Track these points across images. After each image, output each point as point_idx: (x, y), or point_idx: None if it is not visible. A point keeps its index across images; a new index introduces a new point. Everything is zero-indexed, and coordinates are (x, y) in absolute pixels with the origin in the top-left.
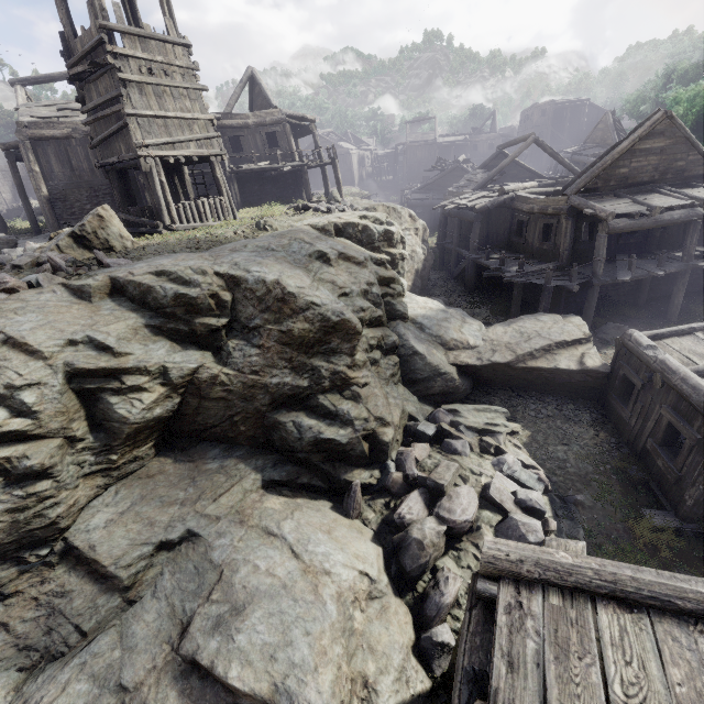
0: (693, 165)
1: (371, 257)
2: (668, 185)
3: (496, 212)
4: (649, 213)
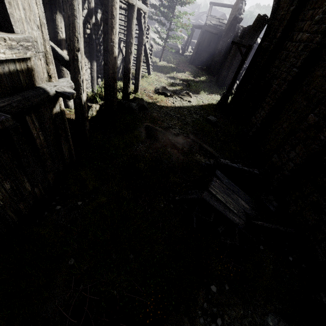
0: None
1: None
2: None
3: None
4: None
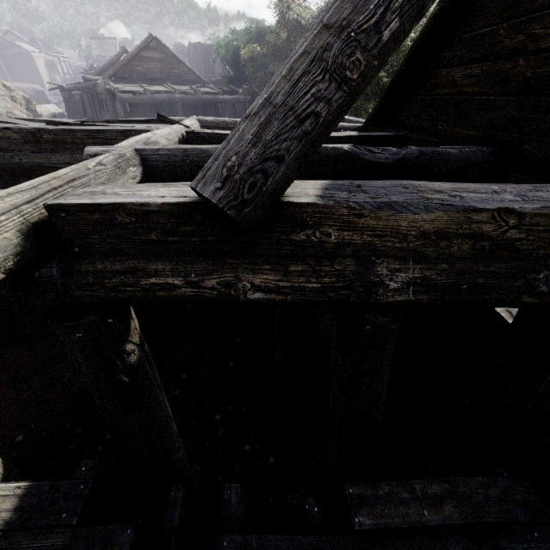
0: (185, 74)
1: None
2: (171, 83)
3: (94, 97)
4: (143, 92)
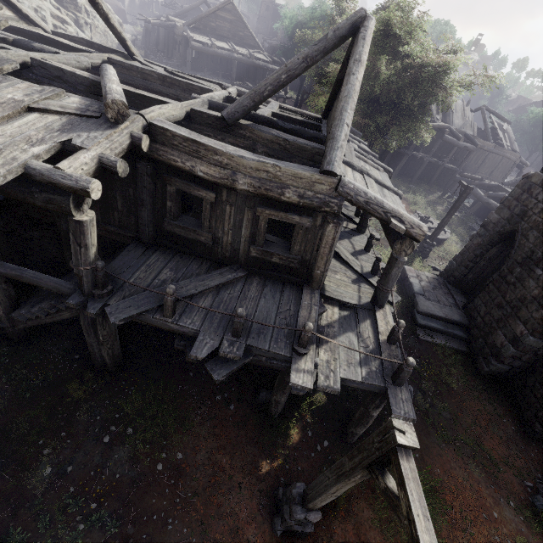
0: (248, 38)
1: (50, 1)
2: (234, 42)
3: (171, 35)
4: (211, 46)
